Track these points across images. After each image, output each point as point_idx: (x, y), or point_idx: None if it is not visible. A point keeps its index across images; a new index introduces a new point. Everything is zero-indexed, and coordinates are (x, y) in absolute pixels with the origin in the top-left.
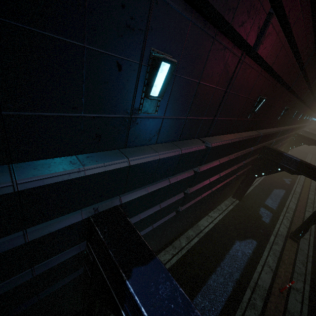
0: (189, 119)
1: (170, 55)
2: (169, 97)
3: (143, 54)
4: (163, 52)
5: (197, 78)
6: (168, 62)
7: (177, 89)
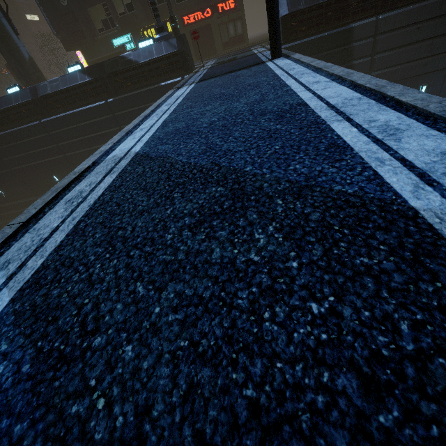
0: (441, 96)
1: (427, 83)
2: (428, 92)
3: (418, 87)
4: (424, 84)
5: (441, 83)
6: (426, 86)
7: (432, 89)
